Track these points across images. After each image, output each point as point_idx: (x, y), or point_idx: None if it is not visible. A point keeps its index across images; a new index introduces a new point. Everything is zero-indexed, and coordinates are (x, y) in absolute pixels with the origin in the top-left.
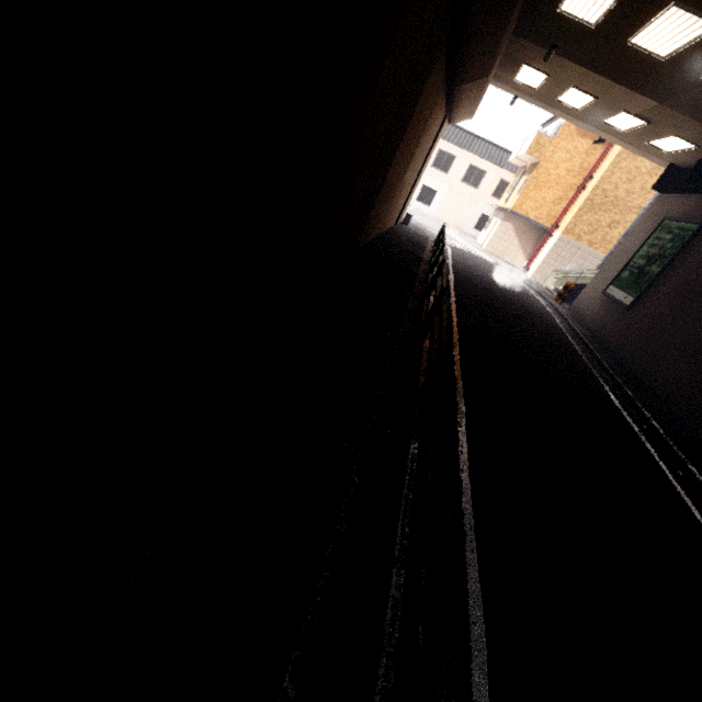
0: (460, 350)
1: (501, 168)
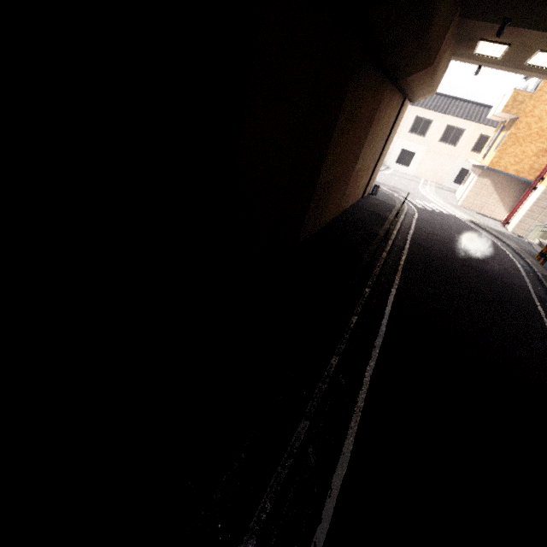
0: (377, 361)
1: (481, 124)
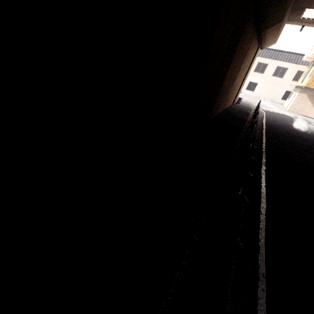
0: (265, 169)
1: (298, 64)
